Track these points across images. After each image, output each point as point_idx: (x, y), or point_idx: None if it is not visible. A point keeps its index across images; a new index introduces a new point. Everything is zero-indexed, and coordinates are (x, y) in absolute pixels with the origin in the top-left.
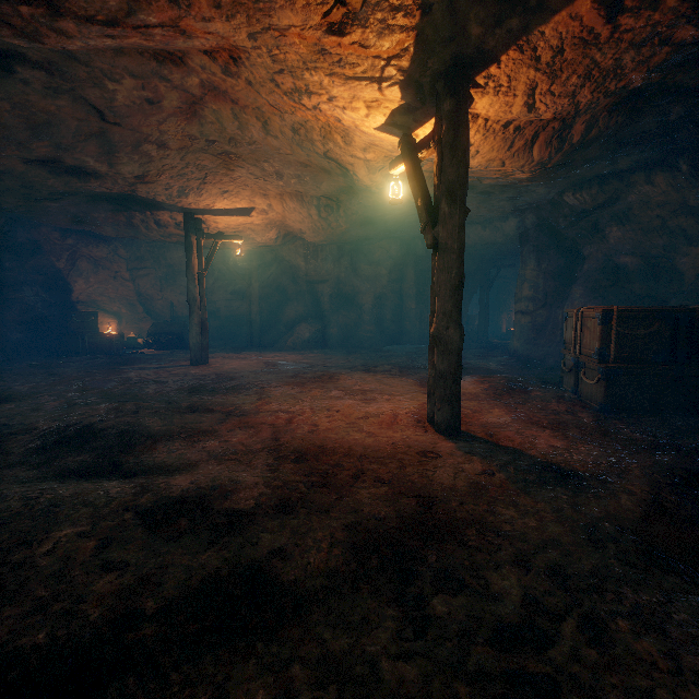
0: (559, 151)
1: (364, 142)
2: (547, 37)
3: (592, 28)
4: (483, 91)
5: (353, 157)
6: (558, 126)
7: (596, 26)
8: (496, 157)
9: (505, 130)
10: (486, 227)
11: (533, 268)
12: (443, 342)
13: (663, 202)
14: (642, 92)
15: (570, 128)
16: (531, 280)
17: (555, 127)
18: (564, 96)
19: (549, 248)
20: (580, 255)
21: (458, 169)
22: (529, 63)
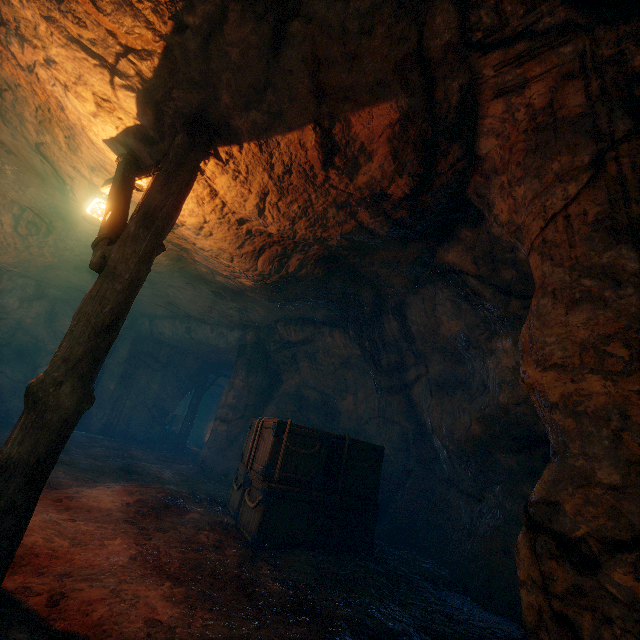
0: (278, 272)
1: (94, 159)
2: (282, 150)
3: (313, 166)
4: (224, 167)
5: (76, 170)
6: (281, 251)
7: (316, 166)
8: (227, 249)
9: (239, 227)
10: (215, 330)
11: (242, 378)
12: (42, 405)
13: (337, 354)
14: (336, 259)
15: (289, 258)
16: (238, 389)
17: (279, 250)
18: (287, 218)
19: (259, 365)
20: (280, 378)
21: (166, 199)
22: (265, 166)
